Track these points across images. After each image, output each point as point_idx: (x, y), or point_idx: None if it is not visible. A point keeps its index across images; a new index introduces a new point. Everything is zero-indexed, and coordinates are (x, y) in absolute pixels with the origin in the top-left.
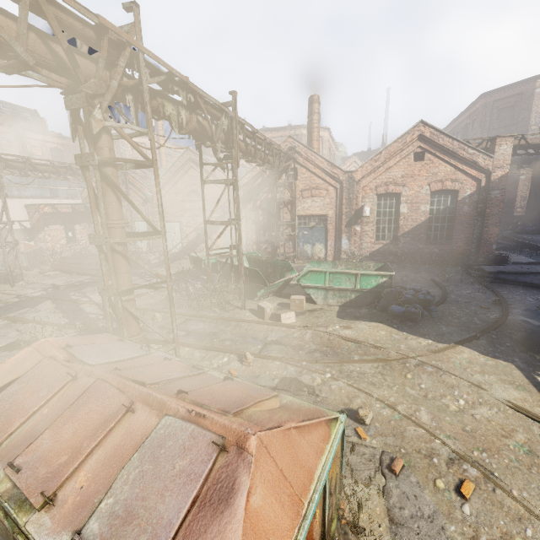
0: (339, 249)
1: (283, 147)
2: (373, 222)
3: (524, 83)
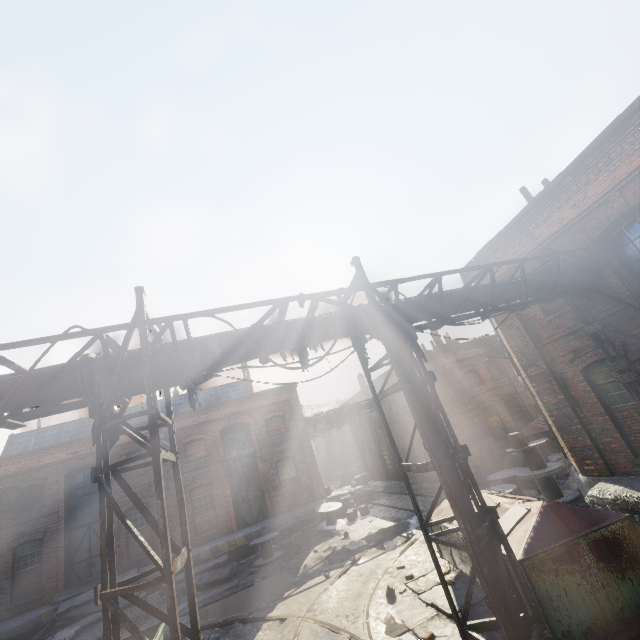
0: None
1: None
2: None
3: None
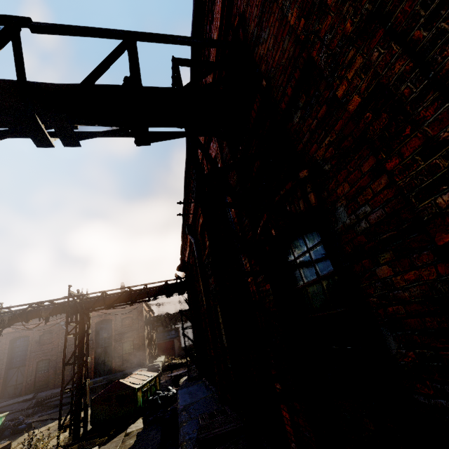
0: None
1: None
2: None
3: None
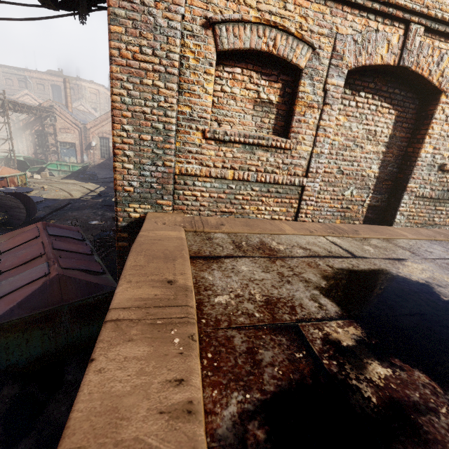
0: (83, 160)
1: (47, 104)
2: (99, 149)
3: None
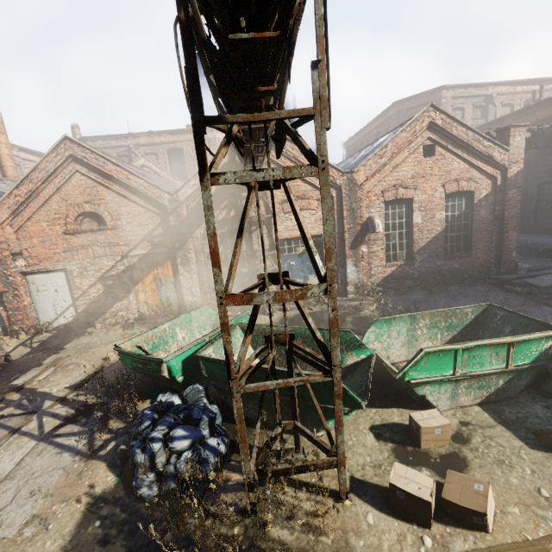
0: (343, 280)
1: None
2: (382, 238)
3: (431, 93)
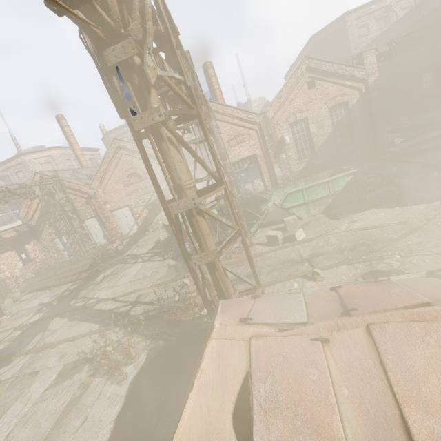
0: (274, 178)
1: None
2: (293, 147)
3: (337, 21)
